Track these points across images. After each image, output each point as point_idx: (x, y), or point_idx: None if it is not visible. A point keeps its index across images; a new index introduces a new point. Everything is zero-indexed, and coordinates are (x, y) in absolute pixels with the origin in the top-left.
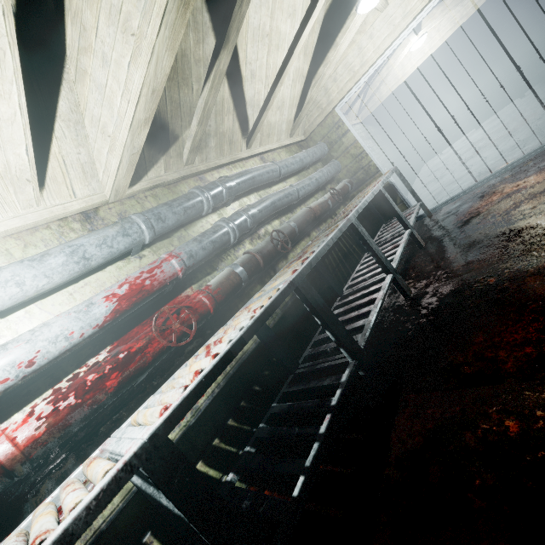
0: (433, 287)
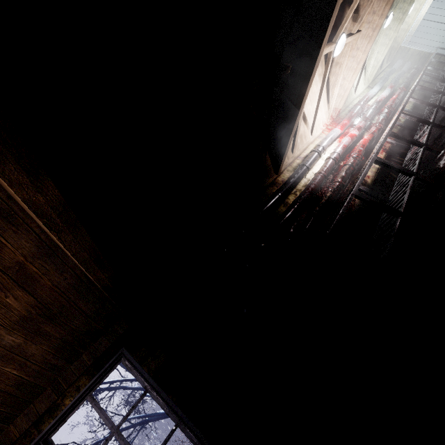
0: None
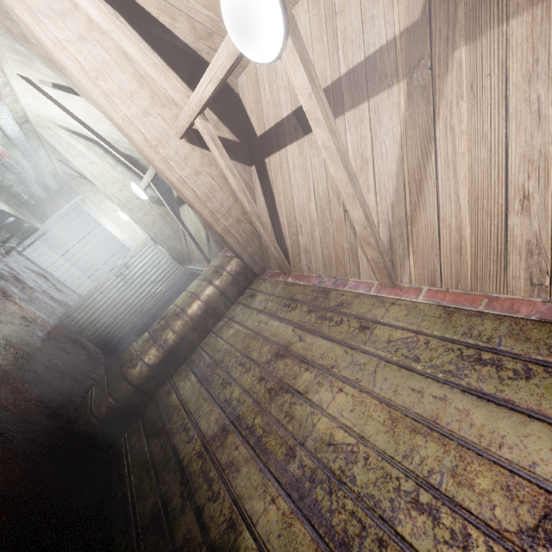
0: (2, 263)
